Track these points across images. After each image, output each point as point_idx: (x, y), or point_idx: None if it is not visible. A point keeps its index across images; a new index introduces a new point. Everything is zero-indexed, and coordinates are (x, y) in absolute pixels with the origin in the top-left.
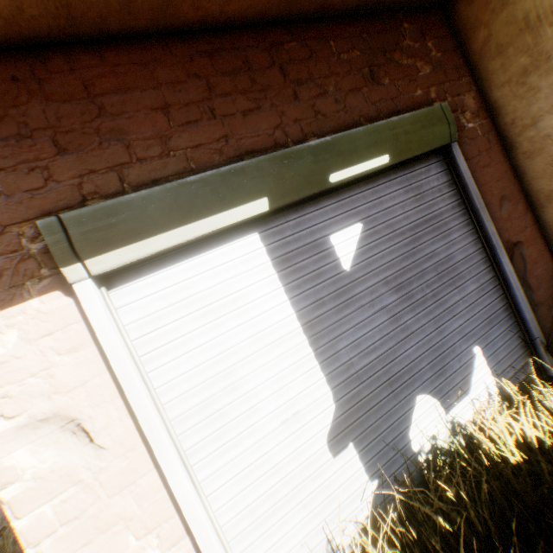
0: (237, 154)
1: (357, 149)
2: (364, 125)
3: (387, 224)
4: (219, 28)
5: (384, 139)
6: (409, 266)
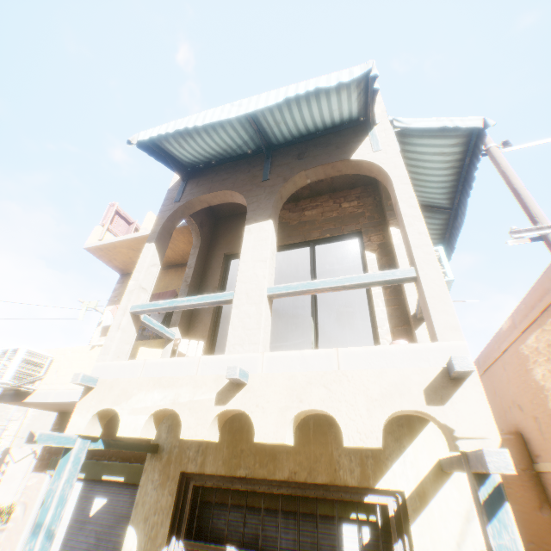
0: (95, 454)
1: (115, 469)
2: (132, 459)
3: (114, 506)
4: (117, 413)
5: (126, 470)
6: (108, 531)
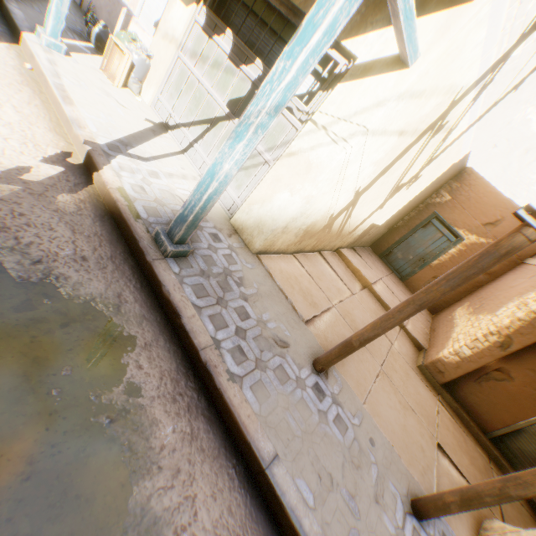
0: None
1: None
2: None
3: None
4: None
5: None
6: None
